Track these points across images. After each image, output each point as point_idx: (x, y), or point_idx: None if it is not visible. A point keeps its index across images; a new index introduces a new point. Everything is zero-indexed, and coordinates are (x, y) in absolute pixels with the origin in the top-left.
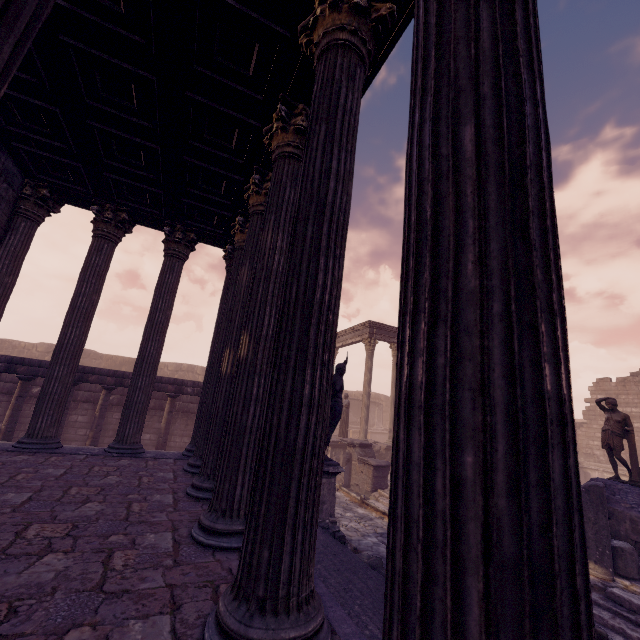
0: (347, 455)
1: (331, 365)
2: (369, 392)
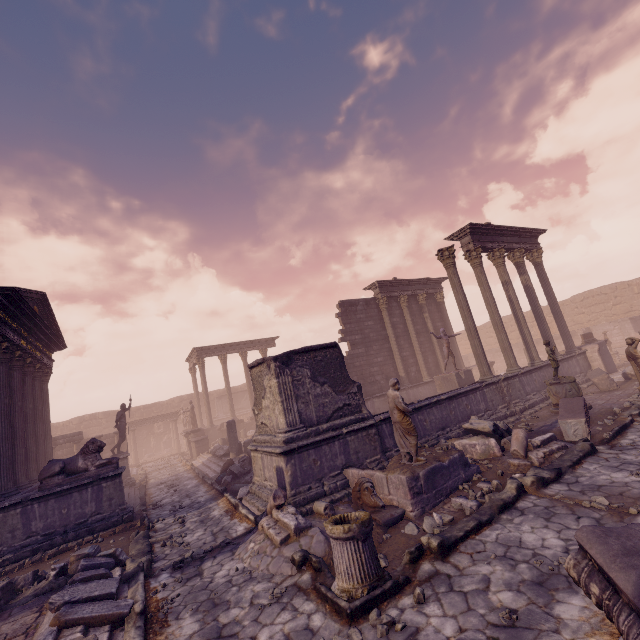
0: (188, 440)
1: (7, 445)
2: (207, 394)
